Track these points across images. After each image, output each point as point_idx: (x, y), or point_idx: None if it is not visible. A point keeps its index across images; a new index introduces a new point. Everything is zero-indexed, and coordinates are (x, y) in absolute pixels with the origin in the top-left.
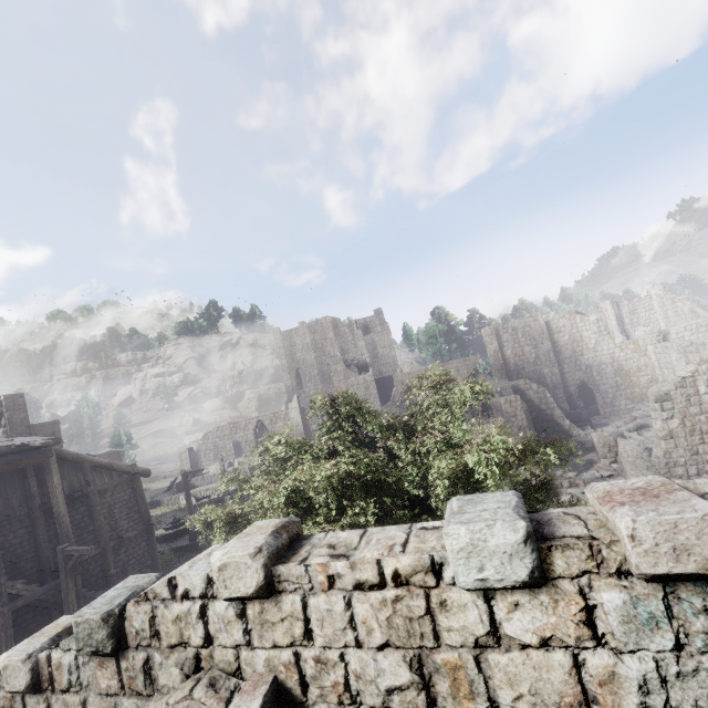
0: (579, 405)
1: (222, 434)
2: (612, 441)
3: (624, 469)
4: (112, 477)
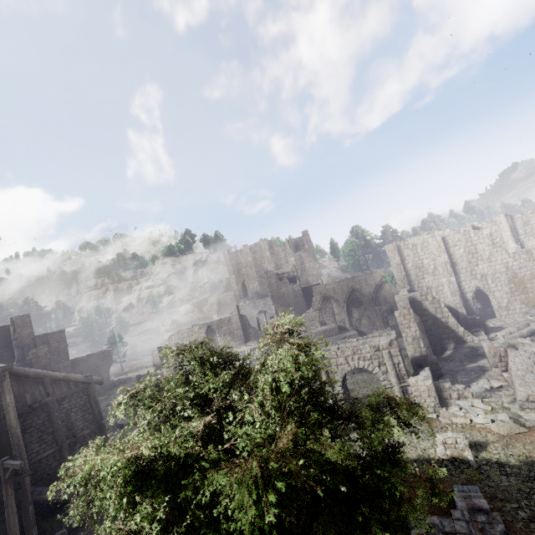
0: (475, 309)
1: (182, 336)
2: (502, 352)
3: (513, 383)
4: (69, 387)
